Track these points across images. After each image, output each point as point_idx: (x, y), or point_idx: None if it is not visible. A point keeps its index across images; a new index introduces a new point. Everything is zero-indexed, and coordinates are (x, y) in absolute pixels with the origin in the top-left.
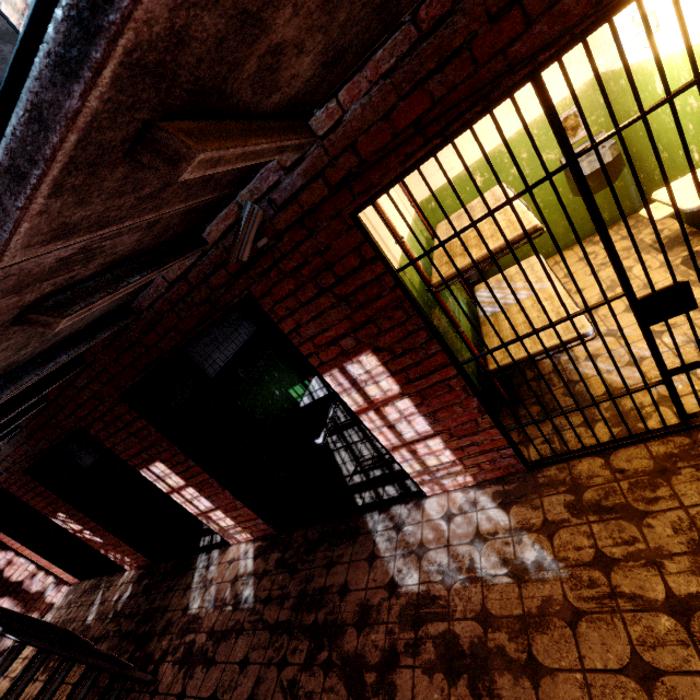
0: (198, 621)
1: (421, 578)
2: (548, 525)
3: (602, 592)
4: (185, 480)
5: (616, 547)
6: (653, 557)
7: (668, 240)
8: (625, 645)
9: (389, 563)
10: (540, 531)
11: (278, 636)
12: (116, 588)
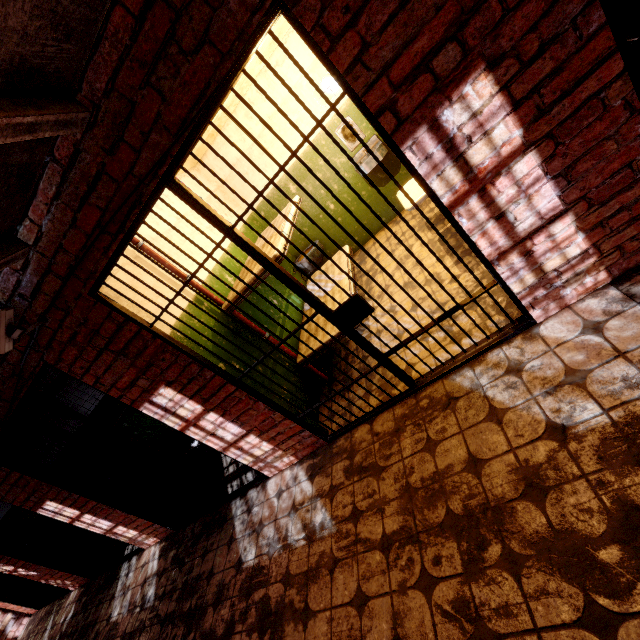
0: (116, 628)
1: (257, 552)
2: (332, 489)
3: (351, 540)
4: (78, 510)
5: (364, 501)
6: (381, 505)
7: (435, 218)
8: (355, 582)
9: (240, 544)
10: (327, 495)
11: (165, 627)
12: (63, 611)
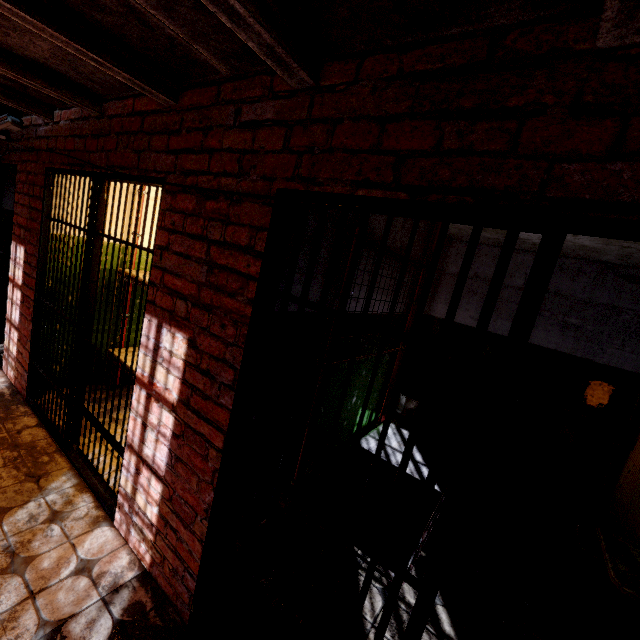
0: None
1: None
2: None
3: None
4: None
5: None
6: None
7: None
8: None
9: None
10: None
11: None
12: None
